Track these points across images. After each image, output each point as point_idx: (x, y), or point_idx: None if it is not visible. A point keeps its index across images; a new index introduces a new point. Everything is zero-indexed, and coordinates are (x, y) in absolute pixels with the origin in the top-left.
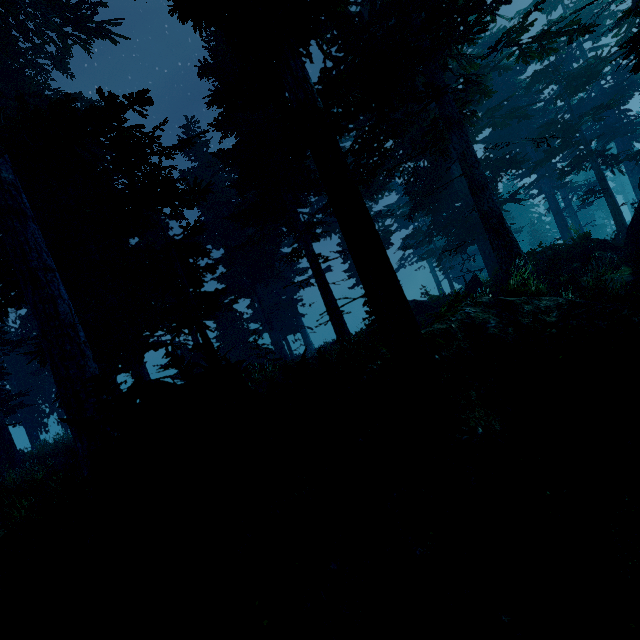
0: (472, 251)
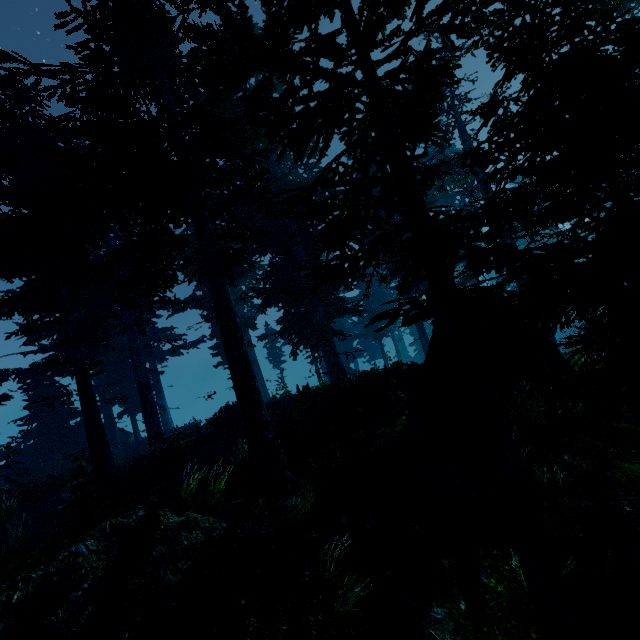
0: (356, 334)
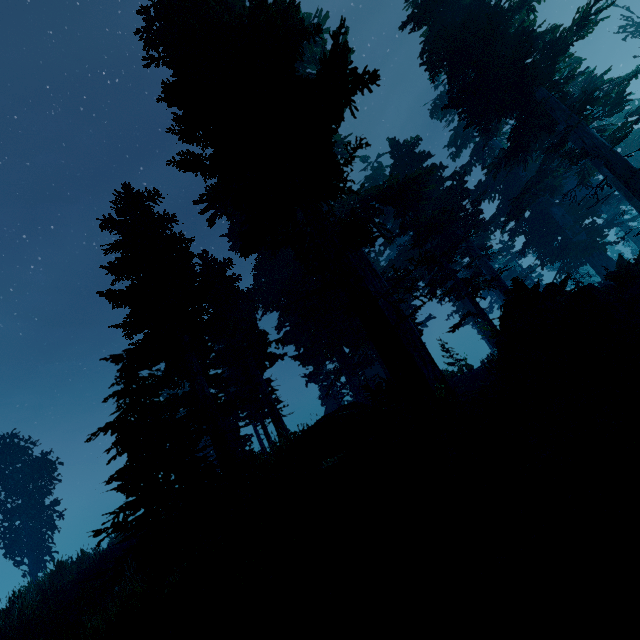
0: None
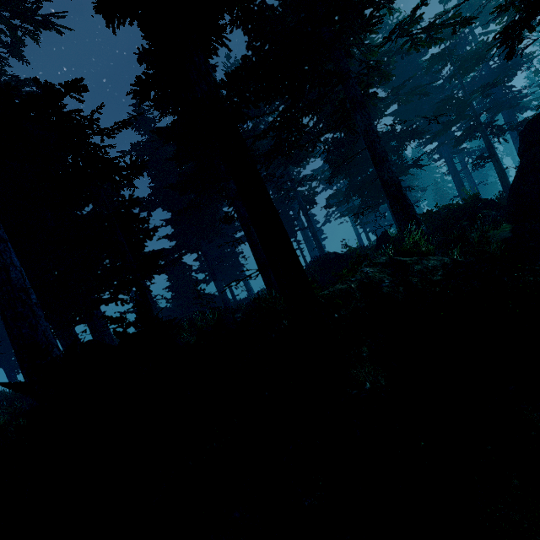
0: (386, 207)
